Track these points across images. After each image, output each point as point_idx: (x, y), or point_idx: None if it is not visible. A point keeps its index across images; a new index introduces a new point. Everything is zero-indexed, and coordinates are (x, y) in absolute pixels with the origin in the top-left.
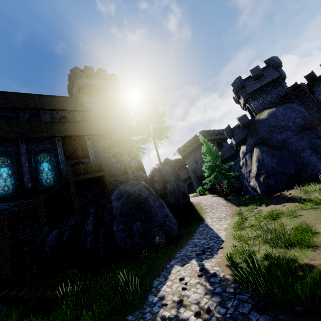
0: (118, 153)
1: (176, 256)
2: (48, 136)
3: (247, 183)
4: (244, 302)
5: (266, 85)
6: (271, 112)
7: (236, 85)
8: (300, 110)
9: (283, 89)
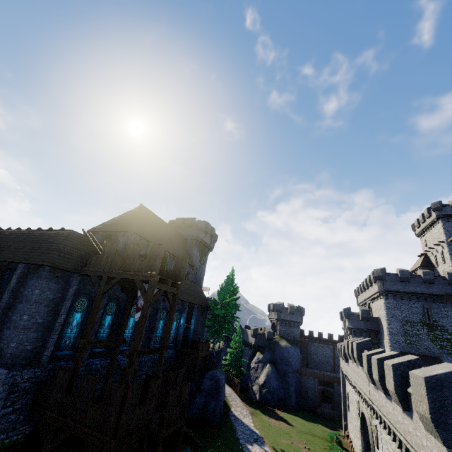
0: (205, 327)
1: (239, 437)
2: (186, 301)
3: (251, 385)
4: None
5: (292, 321)
6: (287, 346)
7: (279, 308)
8: (300, 356)
9: (298, 331)
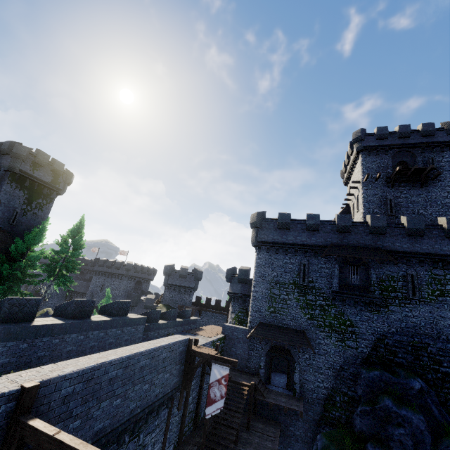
0: None
1: None
2: None
3: None
4: None
5: (182, 287)
6: None
7: (166, 270)
8: None
9: (189, 298)
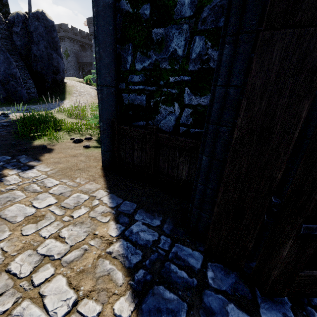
0: None
1: (1, 108)
2: None
3: None
4: (0, 124)
5: None
6: None
7: None
8: None
9: None
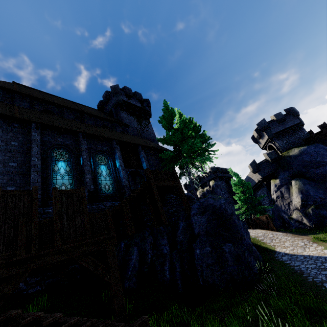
0: (170, 168)
1: (317, 280)
2: (108, 137)
3: (287, 216)
4: None
5: (289, 128)
6: (302, 149)
7: (262, 125)
8: None
9: (303, 133)
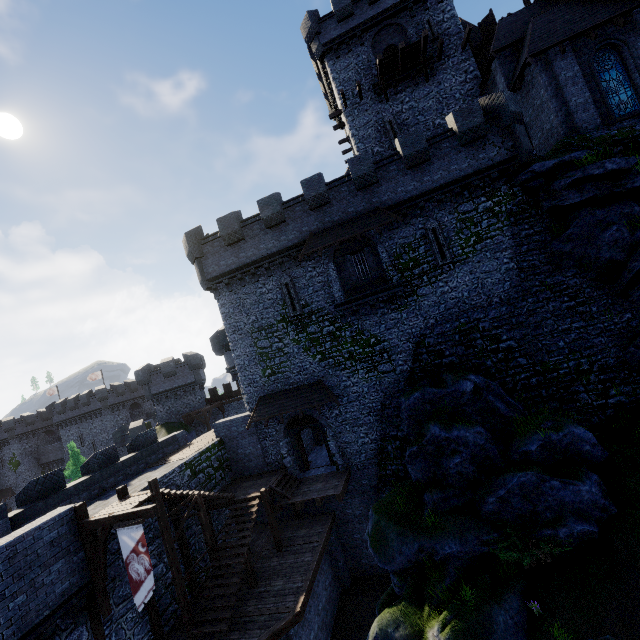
0: None
1: None
2: None
3: None
4: None
5: (177, 388)
6: None
7: (139, 378)
8: None
9: (196, 397)
